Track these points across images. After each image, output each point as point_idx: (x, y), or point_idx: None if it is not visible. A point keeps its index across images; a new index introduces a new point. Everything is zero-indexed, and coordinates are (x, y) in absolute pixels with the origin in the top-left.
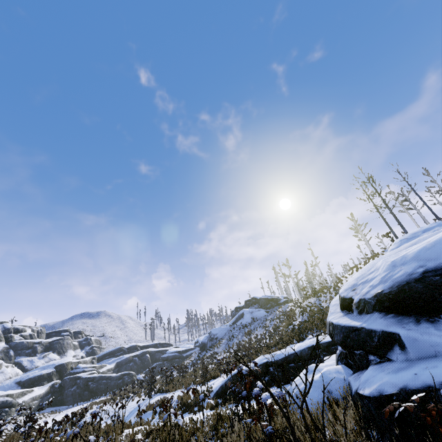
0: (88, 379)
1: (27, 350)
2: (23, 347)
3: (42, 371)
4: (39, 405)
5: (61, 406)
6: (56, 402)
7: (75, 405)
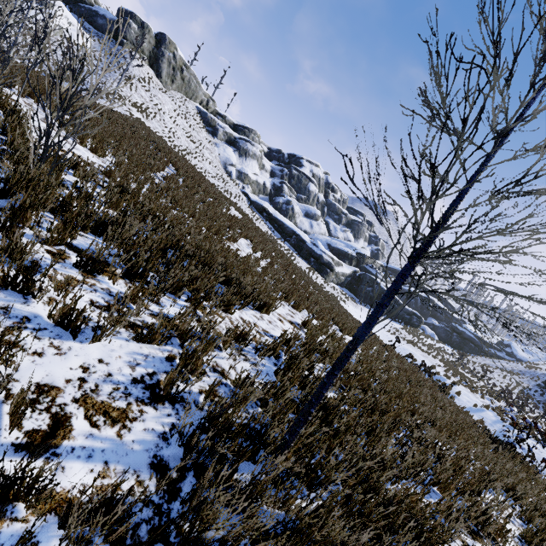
0: (383, 291)
1: (335, 215)
2: (334, 209)
3: (348, 249)
4: (342, 281)
5: (353, 294)
6: (351, 288)
7: (364, 304)
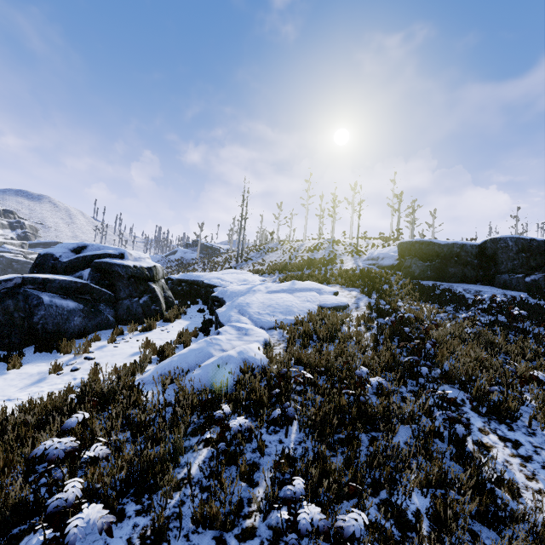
0: (12, 260)
1: None
2: None
3: None
4: None
5: None
6: None
7: None
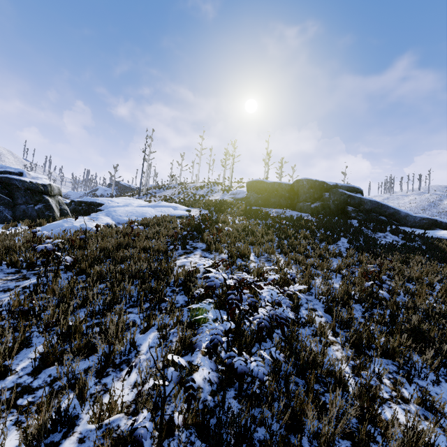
0: None
1: None
2: None
3: None
4: None
5: None
6: None
7: None
